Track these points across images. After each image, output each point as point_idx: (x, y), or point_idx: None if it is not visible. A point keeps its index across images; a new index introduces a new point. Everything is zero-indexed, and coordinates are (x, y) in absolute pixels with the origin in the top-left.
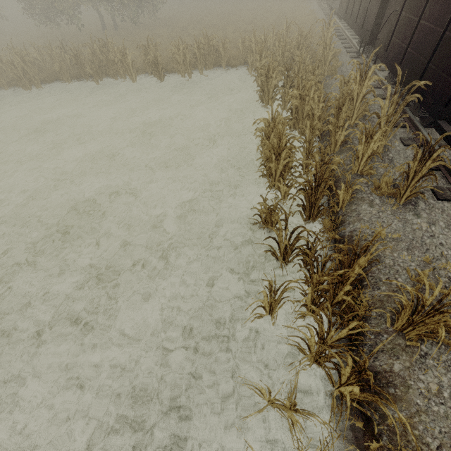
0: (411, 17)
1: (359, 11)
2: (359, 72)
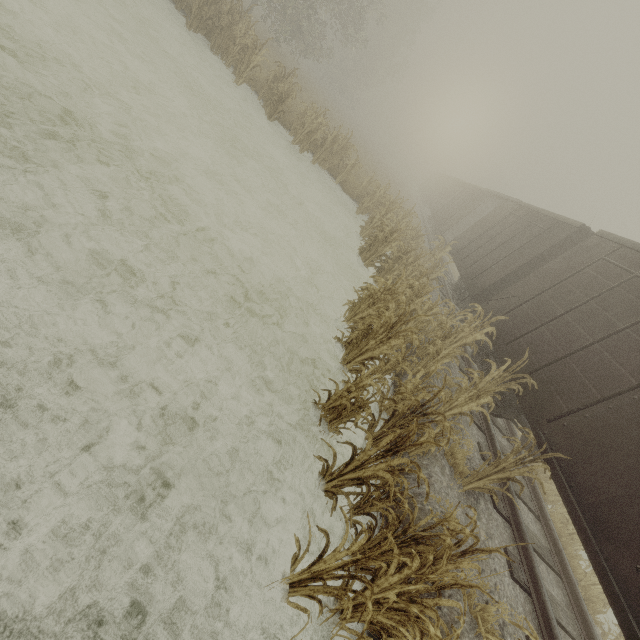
0: (533, 316)
1: (474, 264)
2: (478, 321)
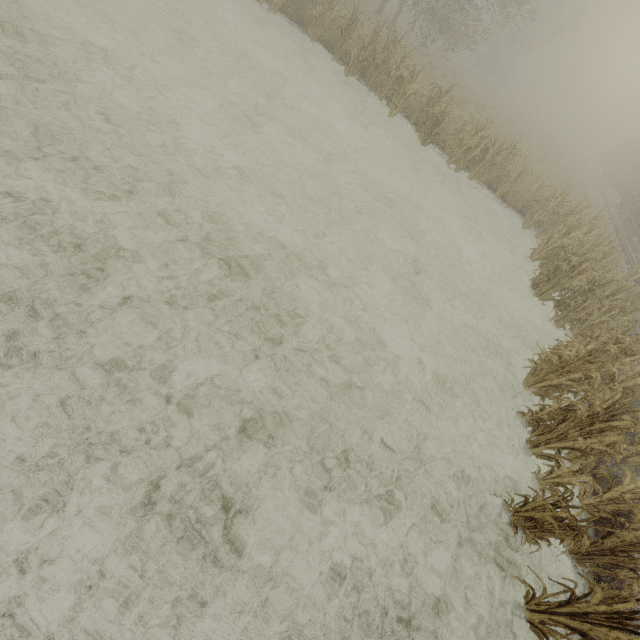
0: None
1: None
2: None
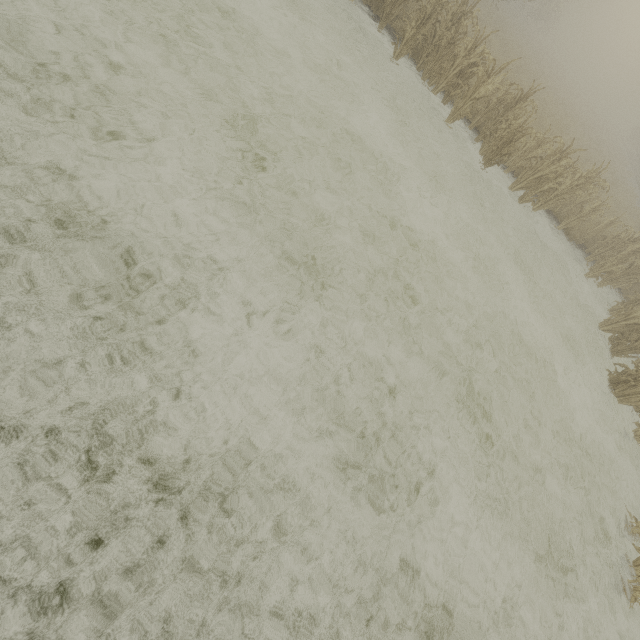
0: None
1: None
2: None
